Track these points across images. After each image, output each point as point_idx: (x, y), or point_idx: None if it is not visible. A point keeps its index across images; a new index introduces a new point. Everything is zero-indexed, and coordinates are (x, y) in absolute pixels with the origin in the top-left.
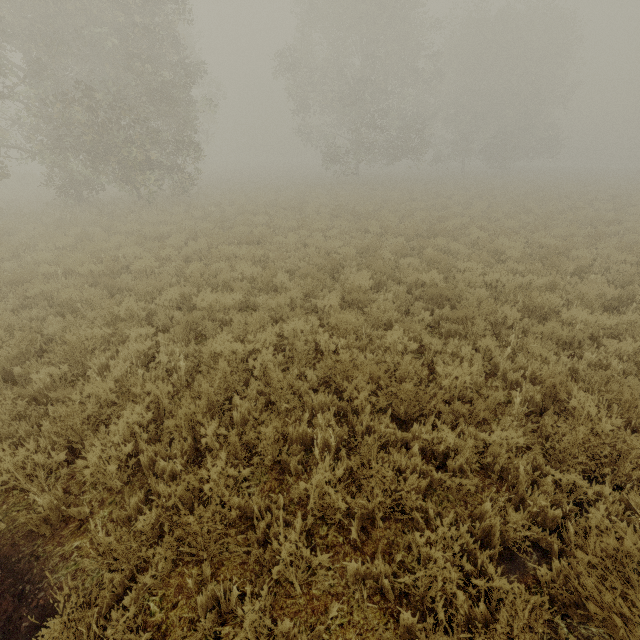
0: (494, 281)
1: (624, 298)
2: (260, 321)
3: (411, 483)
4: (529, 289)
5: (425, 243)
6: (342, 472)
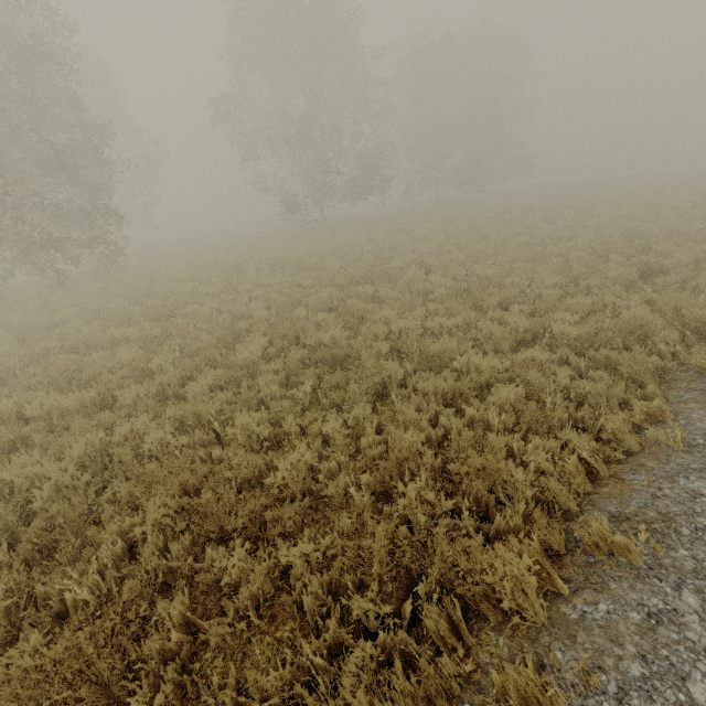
0: (403, 329)
1: (538, 329)
2: (107, 423)
3: (148, 649)
4: (442, 333)
5: (352, 292)
6: (59, 650)
